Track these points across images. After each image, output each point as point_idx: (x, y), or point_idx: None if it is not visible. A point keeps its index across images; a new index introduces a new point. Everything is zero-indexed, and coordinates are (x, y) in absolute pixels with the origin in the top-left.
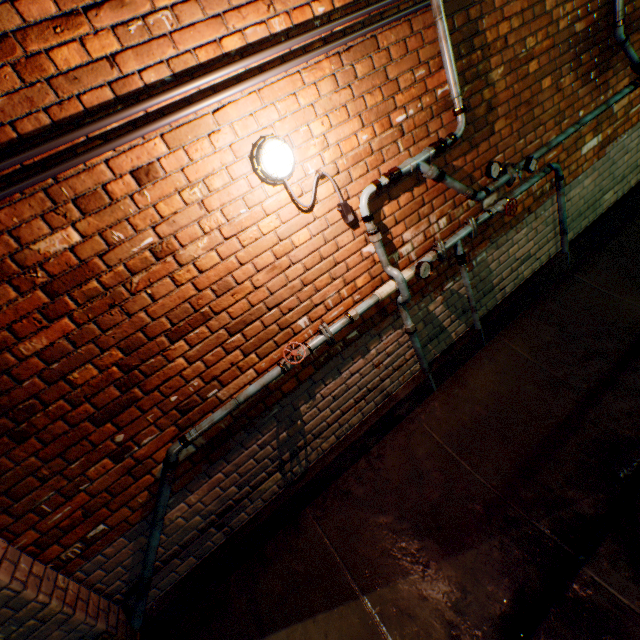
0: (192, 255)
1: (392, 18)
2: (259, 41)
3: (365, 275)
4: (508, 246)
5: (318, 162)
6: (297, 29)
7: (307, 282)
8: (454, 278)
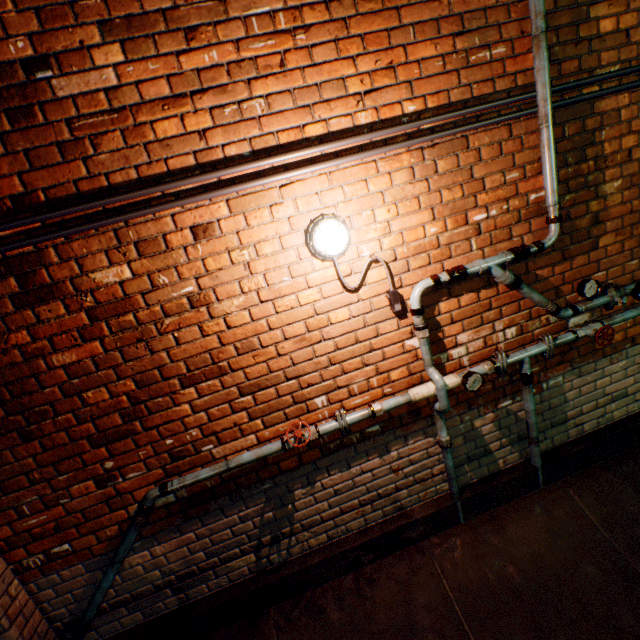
0: (225, 310)
1: (488, 121)
2: (341, 130)
3: (402, 368)
4: (596, 376)
5: (375, 246)
6: (382, 123)
7: (335, 361)
8: (514, 396)
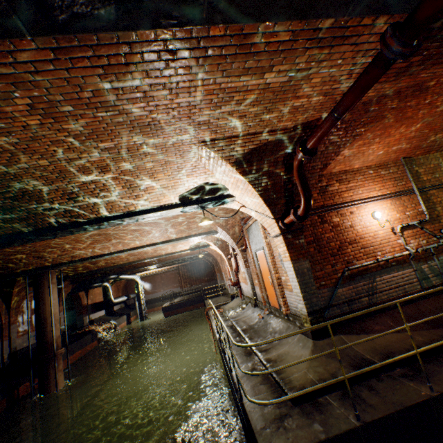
0: (356, 228)
1: (404, 195)
2: (375, 196)
3: (397, 248)
4: None
5: (385, 218)
6: (382, 195)
7: (380, 243)
8: (431, 260)
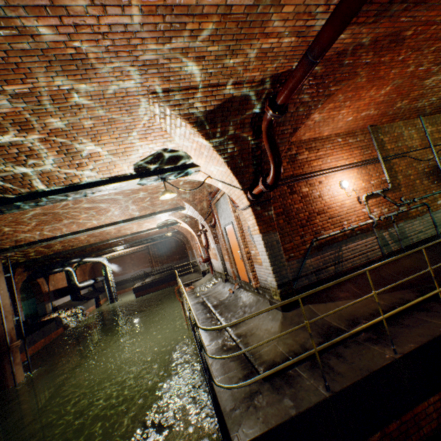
0: (324, 199)
1: (370, 164)
2: (343, 165)
3: (362, 216)
4: (411, 224)
5: (352, 187)
6: (350, 164)
7: (347, 213)
8: (391, 228)
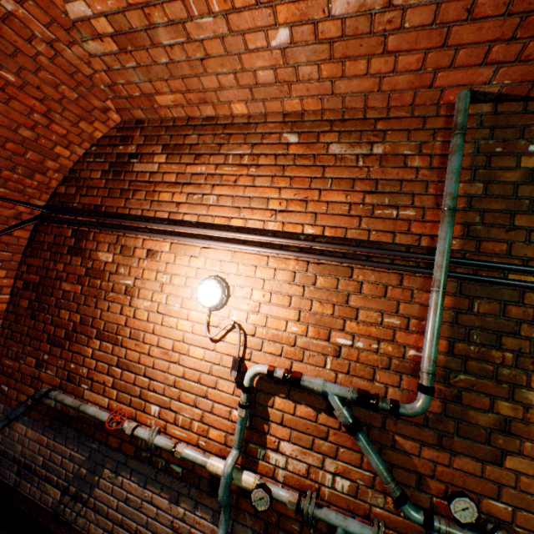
0: (138, 304)
1: (374, 263)
2: (254, 228)
3: (222, 432)
4: None
5: (244, 316)
6: (285, 233)
7: (178, 385)
8: None
